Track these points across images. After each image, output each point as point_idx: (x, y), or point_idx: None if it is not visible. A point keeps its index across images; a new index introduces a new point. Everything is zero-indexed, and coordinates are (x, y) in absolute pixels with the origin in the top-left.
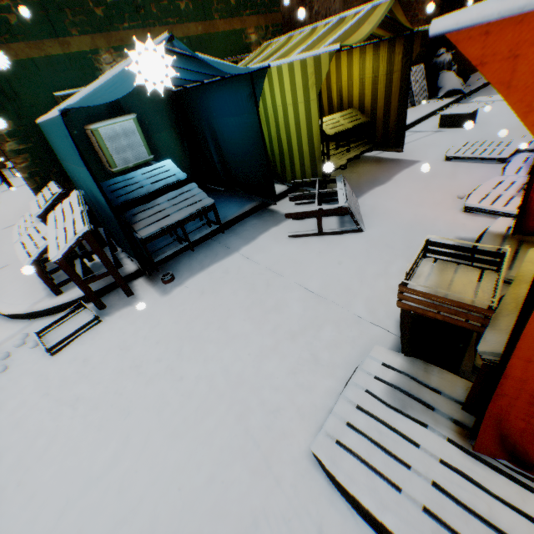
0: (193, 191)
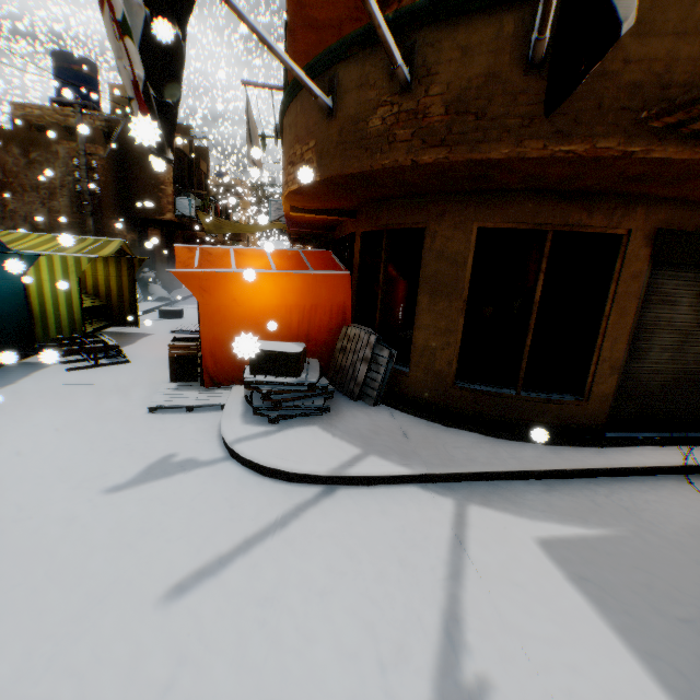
0: None
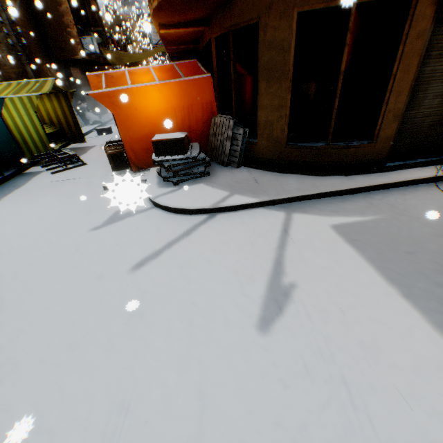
0: None
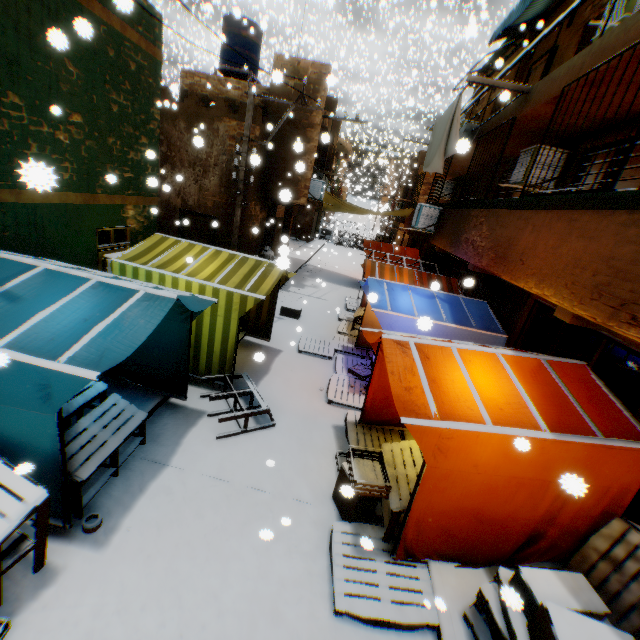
0: (120, 404)
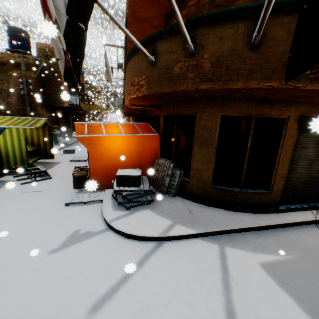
0: None
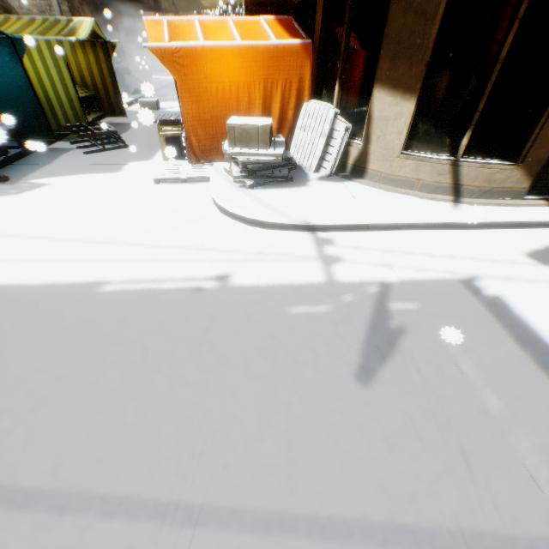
0: None
